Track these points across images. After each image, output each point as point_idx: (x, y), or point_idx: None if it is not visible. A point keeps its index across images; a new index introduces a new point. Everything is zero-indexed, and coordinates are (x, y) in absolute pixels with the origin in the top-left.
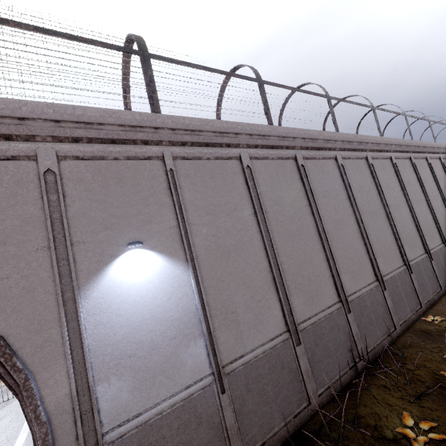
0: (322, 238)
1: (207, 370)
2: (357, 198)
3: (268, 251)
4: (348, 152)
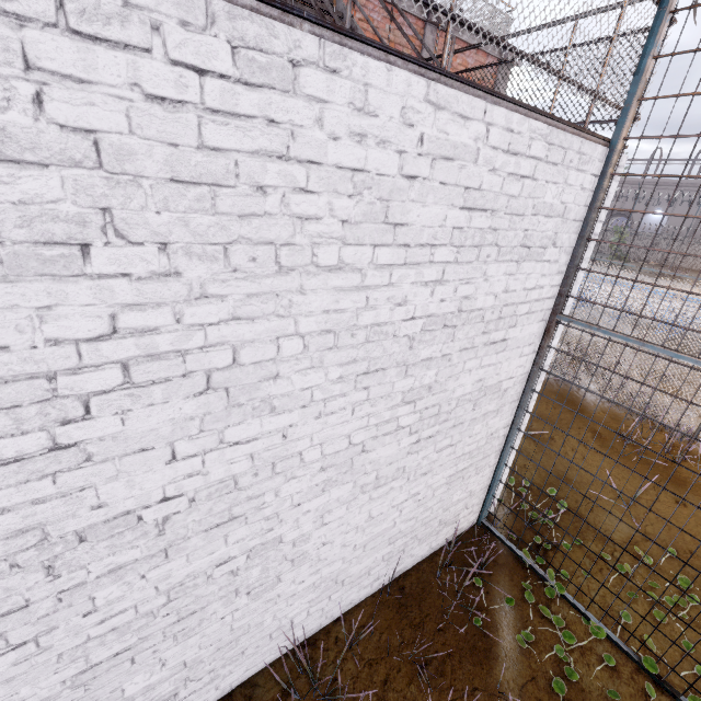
0: None
1: None
2: None
3: (695, 222)
4: None
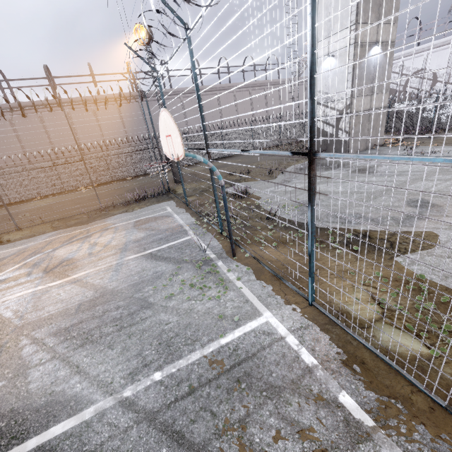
0: None
1: None
2: (23, 136)
3: None
4: (17, 112)
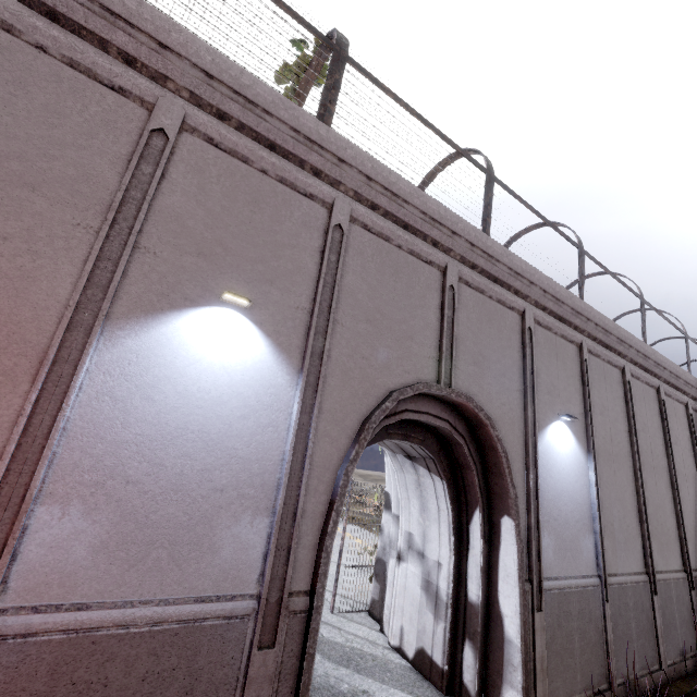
0: (674, 488)
1: (594, 570)
2: None
3: (639, 476)
4: (696, 403)
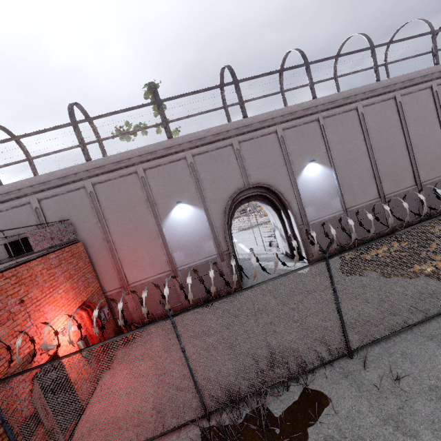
0: (408, 149)
1: (340, 209)
2: None
3: (371, 159)
4: None
